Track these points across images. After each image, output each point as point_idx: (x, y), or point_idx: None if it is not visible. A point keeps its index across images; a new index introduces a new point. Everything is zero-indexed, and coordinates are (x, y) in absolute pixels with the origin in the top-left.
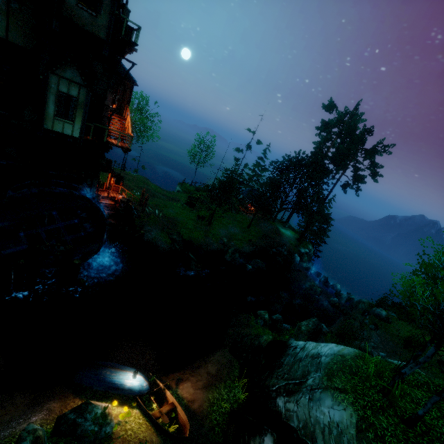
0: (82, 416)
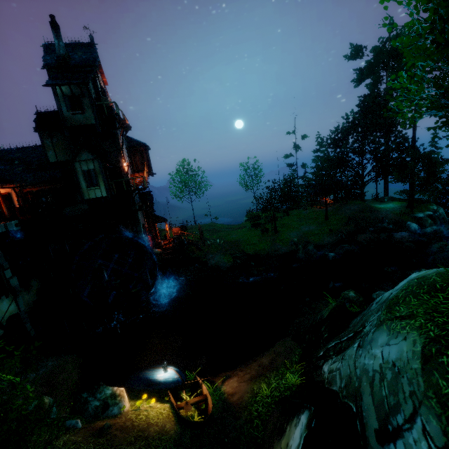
0: (93, 395)
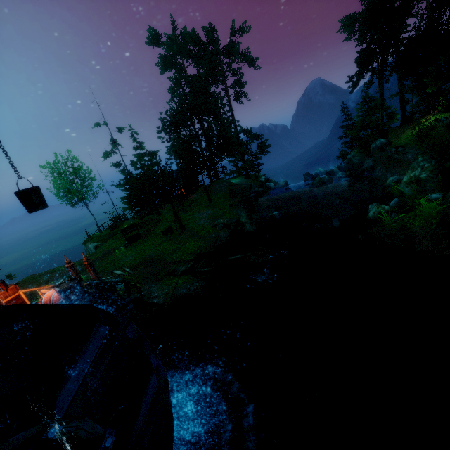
0: None
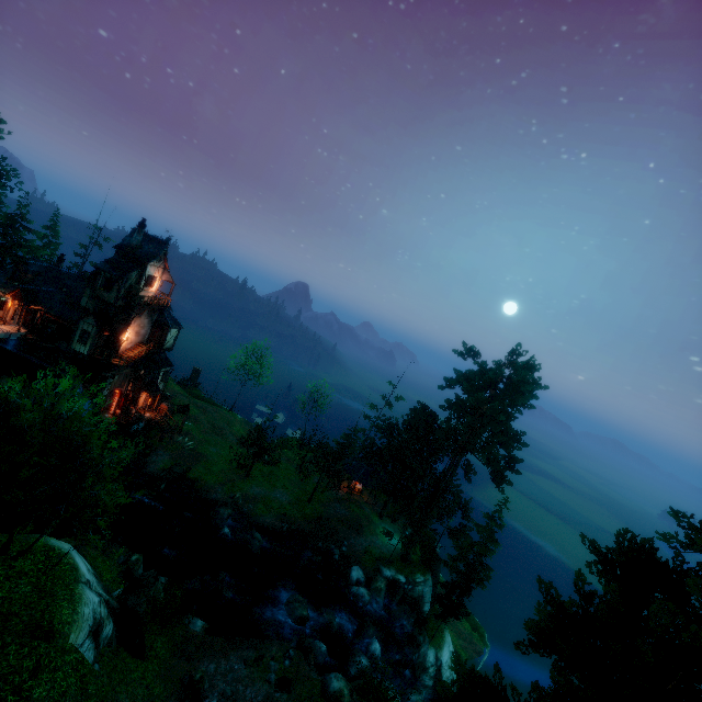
0: None
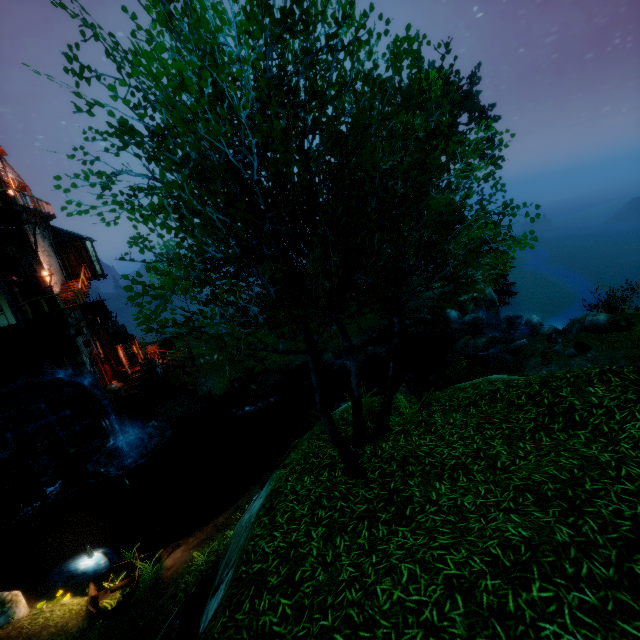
0: None
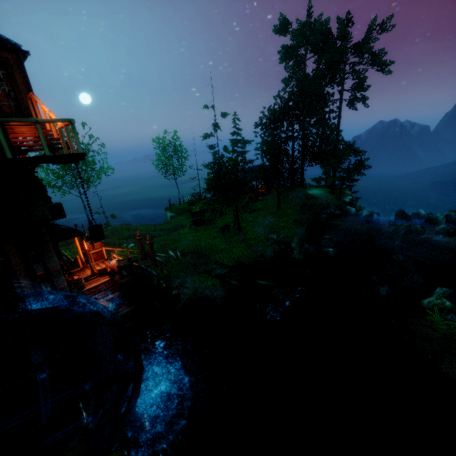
0: None
